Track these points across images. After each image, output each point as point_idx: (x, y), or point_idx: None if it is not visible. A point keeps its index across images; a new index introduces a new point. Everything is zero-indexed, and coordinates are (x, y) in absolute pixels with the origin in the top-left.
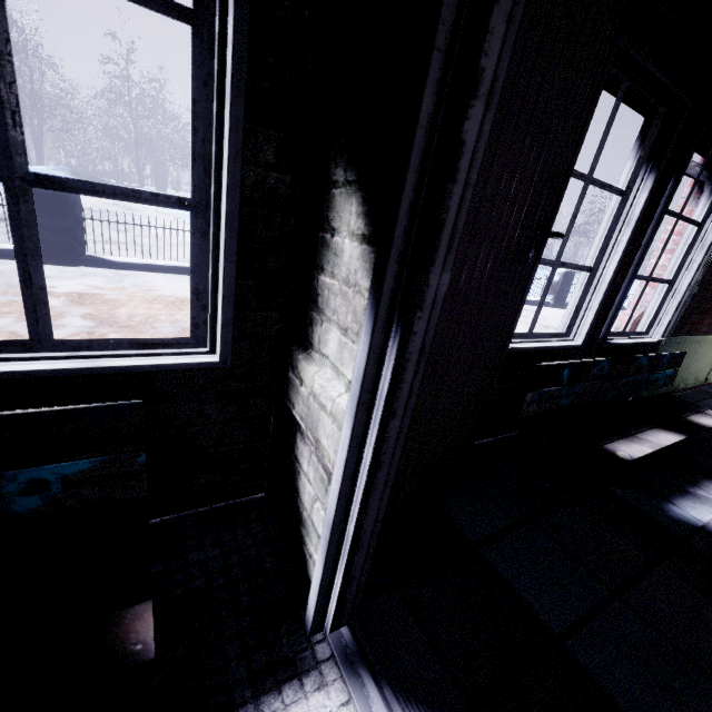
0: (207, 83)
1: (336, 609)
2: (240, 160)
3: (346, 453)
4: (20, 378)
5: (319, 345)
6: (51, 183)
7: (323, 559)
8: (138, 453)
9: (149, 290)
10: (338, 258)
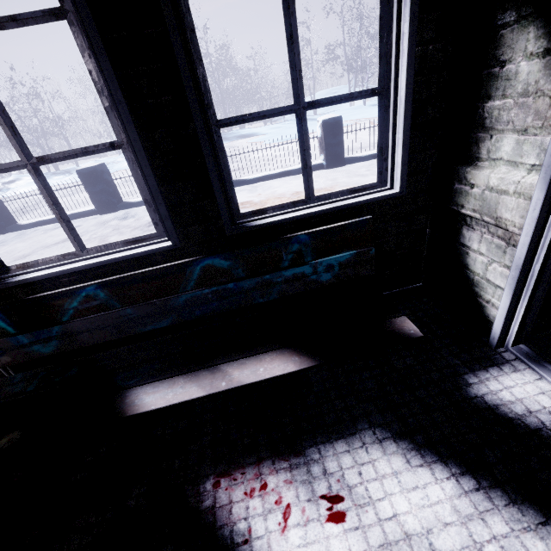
0: (389, 1)
1: (518, 329)
2: (415, 45)
3: (539, 210)
4: (306, 218)
5: (488, 154)
6: (314, 105)
7: (510, 292)
8: (369, 249)
9: (274, 191)
10: (511, 81)
